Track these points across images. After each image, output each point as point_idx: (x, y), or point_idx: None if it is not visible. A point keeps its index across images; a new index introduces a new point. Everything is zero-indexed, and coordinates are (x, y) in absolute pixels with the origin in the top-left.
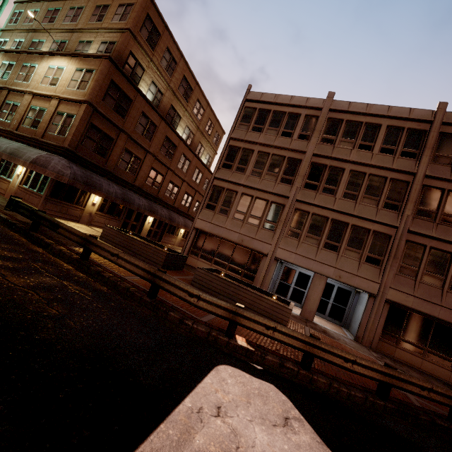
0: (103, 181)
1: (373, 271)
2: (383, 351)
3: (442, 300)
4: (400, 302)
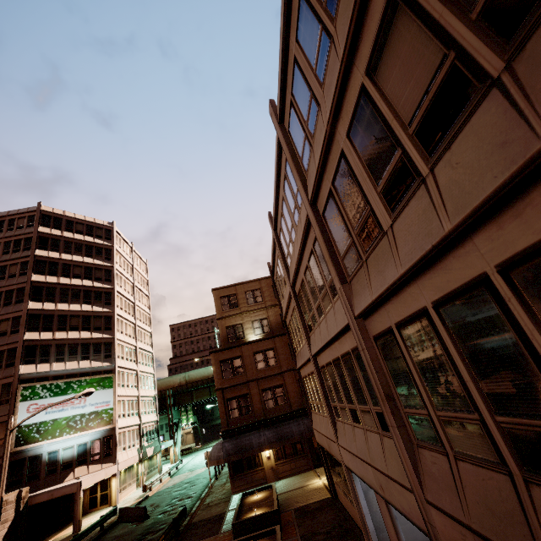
0: (253, 436)
1: (395, 453)
2: None
3: (536, 540)
4: None
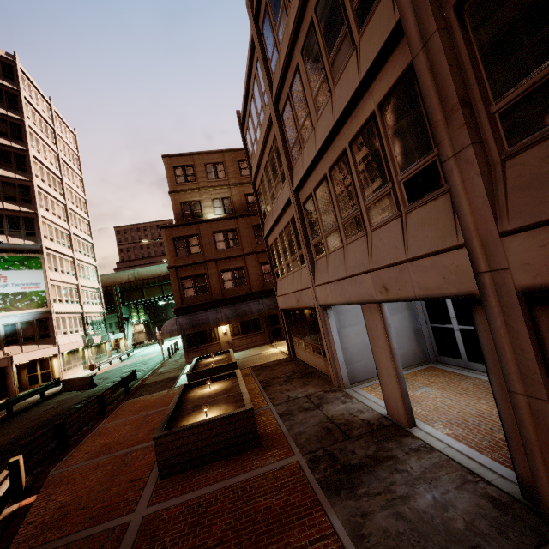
0: (210, 313)
1: (434, 217)
2: None
3: None
4: None
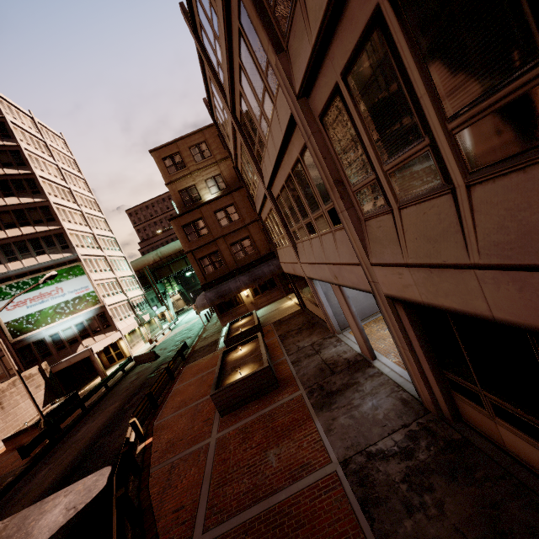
0: (230, 283)
1: (345, 240)
2: (478, 428)
3: (467, 240)
4: (401, 296)
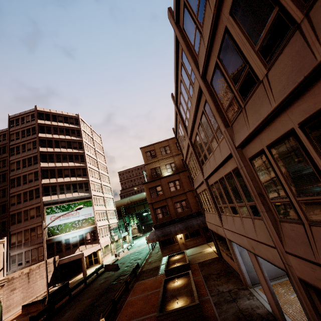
0: (171, 227)
1: (263, 228)
2: None
3: None
4: (314, 284)
